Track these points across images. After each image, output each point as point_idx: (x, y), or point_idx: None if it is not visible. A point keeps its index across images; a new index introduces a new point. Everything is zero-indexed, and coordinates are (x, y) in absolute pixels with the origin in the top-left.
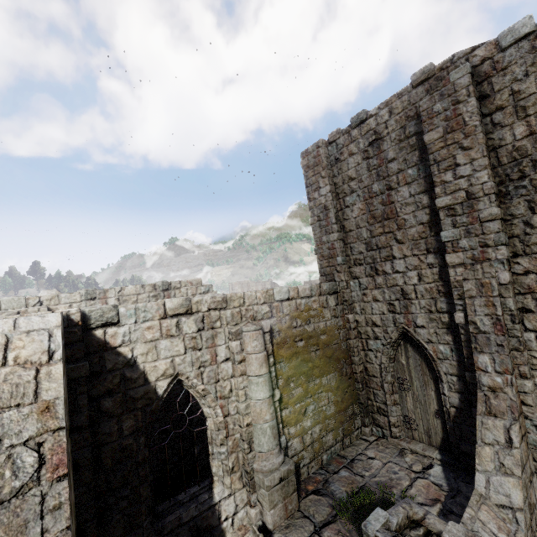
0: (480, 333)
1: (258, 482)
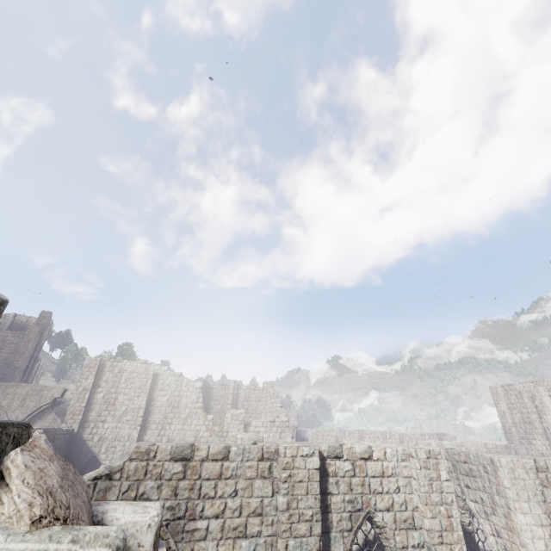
0: None
1: None
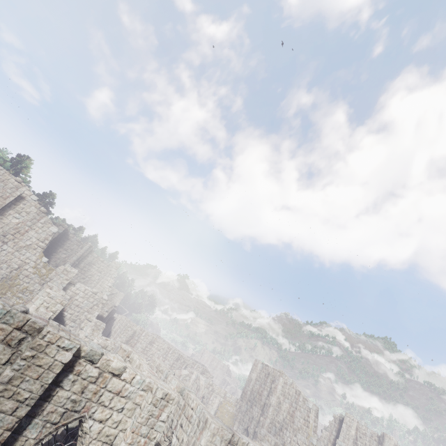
0: (257, 434)
1: None
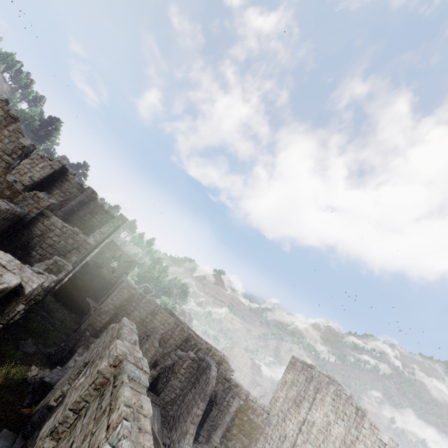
0: None
1: (211, 440)
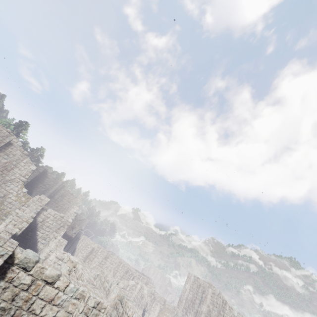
0: None
1: None
